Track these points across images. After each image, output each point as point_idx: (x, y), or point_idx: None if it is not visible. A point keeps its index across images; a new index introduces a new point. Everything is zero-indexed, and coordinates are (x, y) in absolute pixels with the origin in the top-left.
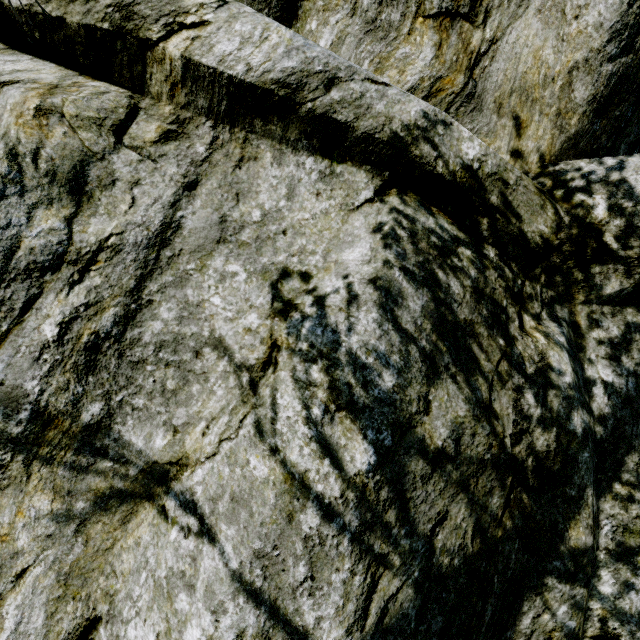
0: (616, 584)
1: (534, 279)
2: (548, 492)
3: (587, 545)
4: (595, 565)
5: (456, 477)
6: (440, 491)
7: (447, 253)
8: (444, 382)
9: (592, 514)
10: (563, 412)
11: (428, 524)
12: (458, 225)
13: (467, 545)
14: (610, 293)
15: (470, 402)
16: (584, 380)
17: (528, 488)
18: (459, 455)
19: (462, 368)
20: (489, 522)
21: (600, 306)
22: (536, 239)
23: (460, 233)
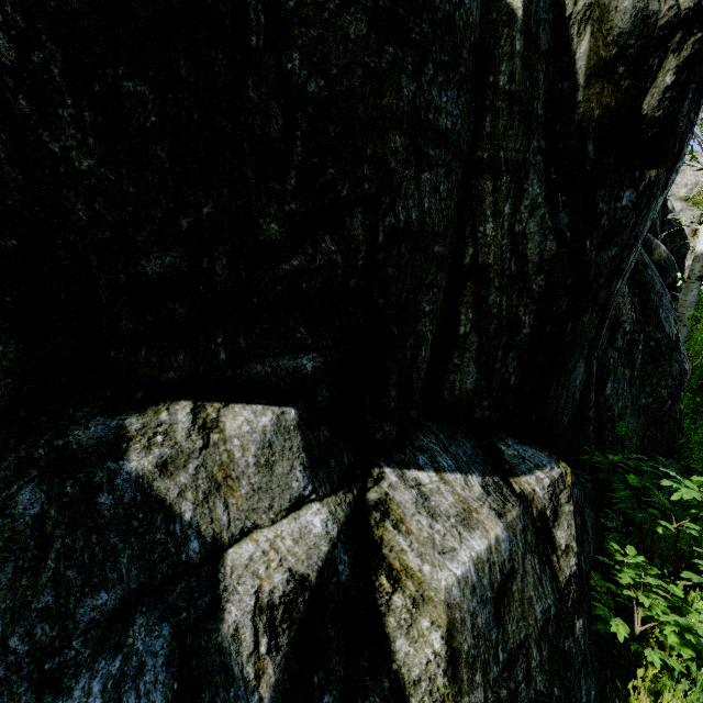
0: None
1: None
2: None
3: None
4: None
5: None
6: None
7: None
8: None
9: None
10: None
11: None
12: None
13: None
14: None
15: None
16: None
17: None
18: None
19: None
20: None
21: None
22: None
23: None
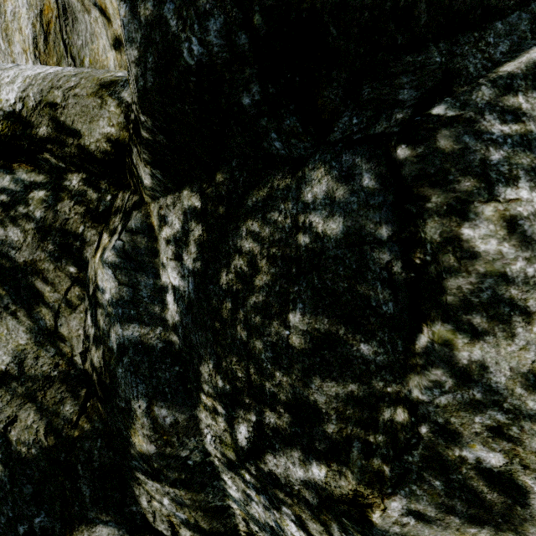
0: (239, 491)
1: (127, 187)
2: (109, 403)
3: (150, 452)
4: (216, 469)
5: (22, 391)
6: (8, 402)
7: (14, 205)
8: (4, 320)
9: (149, 425)
10: (106, 330)
11: (0, 424)
12: (40, 168)
13: (42, 440)
14: (152, 182)
15: (32, 331)
16: (158, 288)
17: (99, 398)
18: (24, 375)
19: (23, 304)
20: (63, 424)
21: (165, 198)
22: (103, 147)
23: (39, 176)
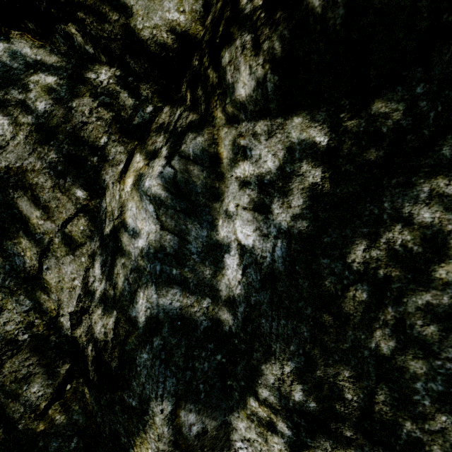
0: None
1: (179, 101)
2: (107, 393)
3: None
4: None
5: None
6: None
7: (4, 85)
8: None
9: (169, 437)
10: (128, 290)
11: None
12: (53, 47)
13: None
14: (249, 95)
15: None
16: (212, 243)
17: (89, 382)
18: None
19: None
20: (22, 412)
21: (253, 123)
22: (162, 37)
23: (50, 56)
